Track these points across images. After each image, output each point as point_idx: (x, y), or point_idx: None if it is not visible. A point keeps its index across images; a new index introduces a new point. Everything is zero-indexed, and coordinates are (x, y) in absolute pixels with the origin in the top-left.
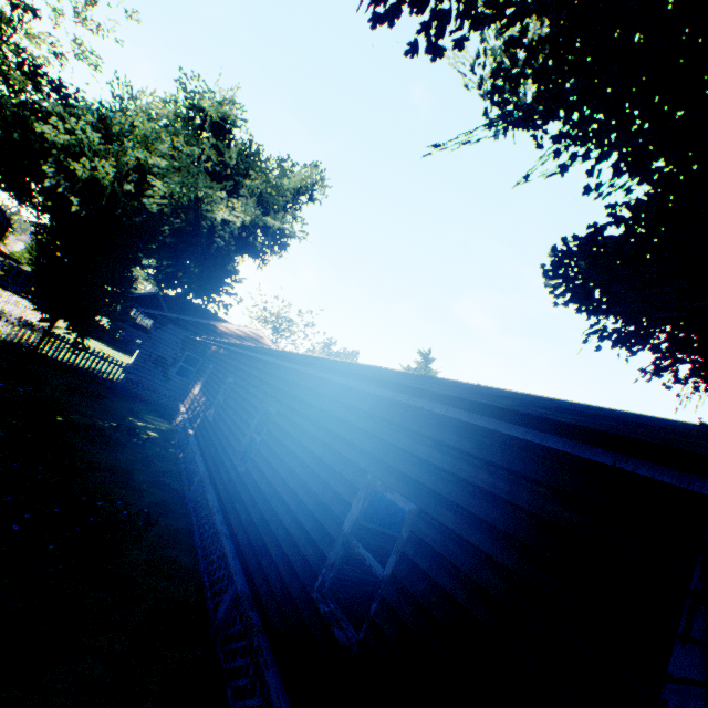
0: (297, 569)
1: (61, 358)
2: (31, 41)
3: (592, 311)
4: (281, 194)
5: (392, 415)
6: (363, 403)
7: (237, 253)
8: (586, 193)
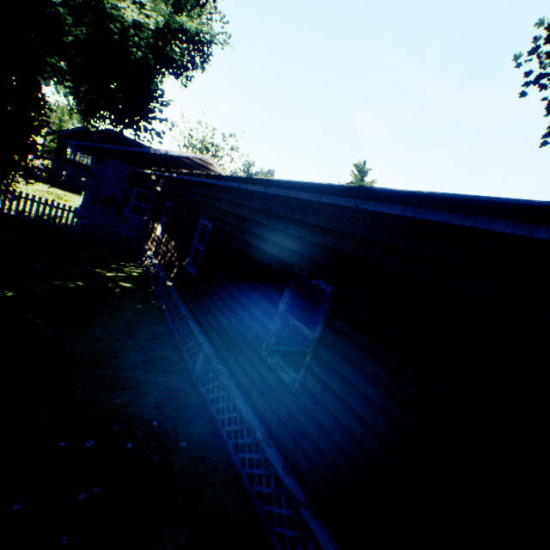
0: None
1: None
2: None
3: None
4: None
5: None
6: None
7: (156, 70)
8: None
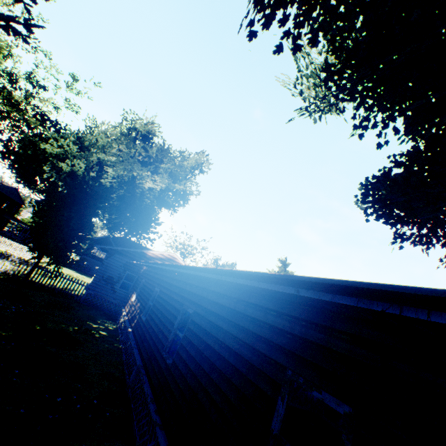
0: None
1: (44, 283)
2: (42, 102)
3: (396, 222)
4: (183, 170)
5: (299, 312)
6: (268, 302)
7: (157, 207)
8: (379, 147)
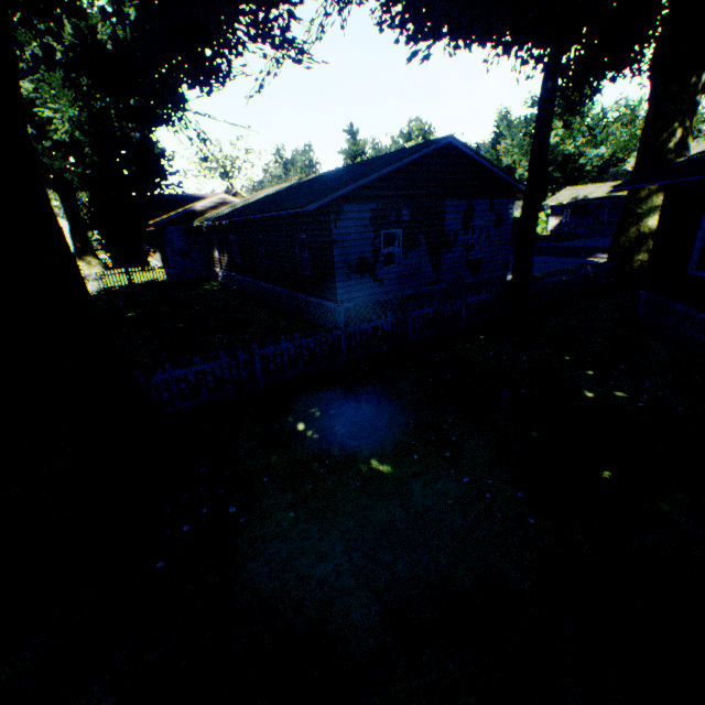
0: (295, 273)
1: (134, 283)
2: None
3: None
4: None
5: (292, 215)
6: (285, 215)
7: (150, 133)
8: None
